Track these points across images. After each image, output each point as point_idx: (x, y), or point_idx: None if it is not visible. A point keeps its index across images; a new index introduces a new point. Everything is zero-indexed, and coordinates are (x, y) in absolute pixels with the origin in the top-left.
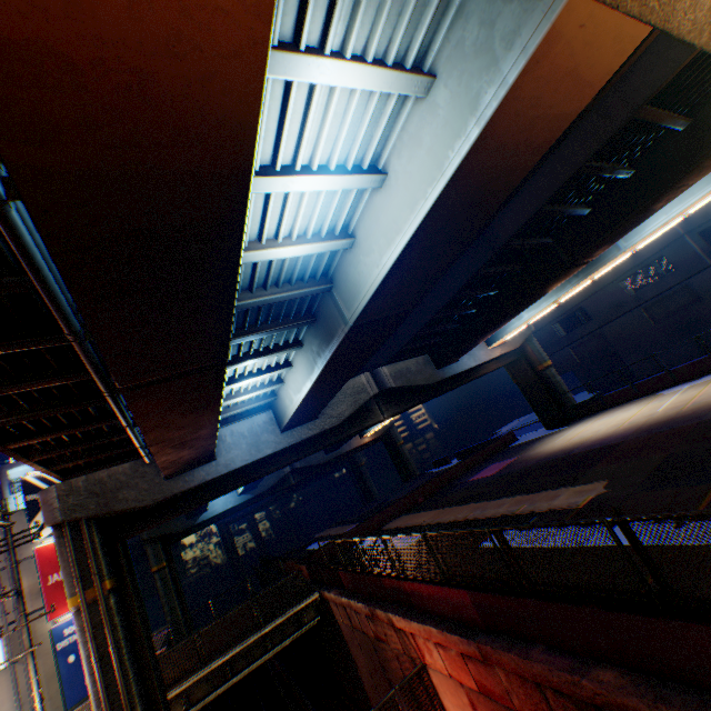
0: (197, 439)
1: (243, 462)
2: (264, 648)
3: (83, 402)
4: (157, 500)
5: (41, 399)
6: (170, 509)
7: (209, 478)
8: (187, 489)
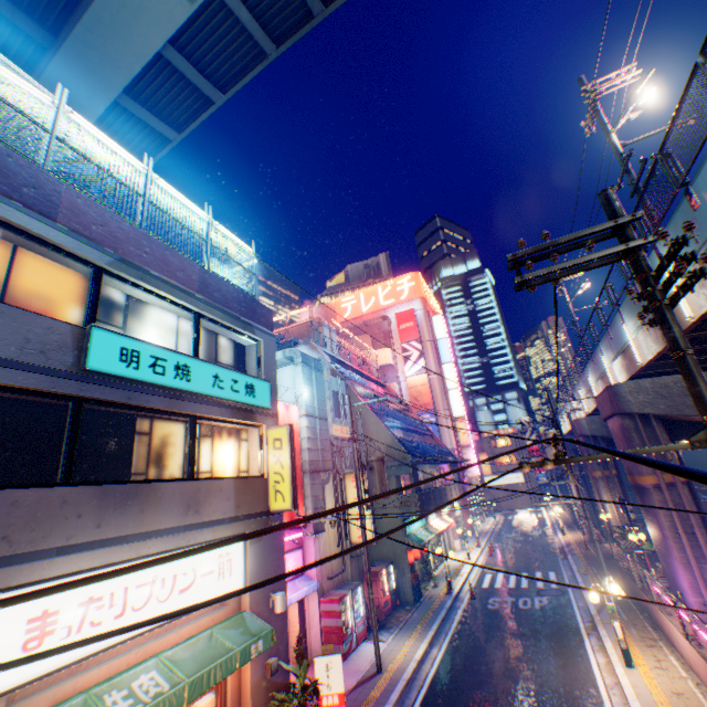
0: None
1: None
2: None
3: None
4: None
5: None
6: None
7: None
8: None
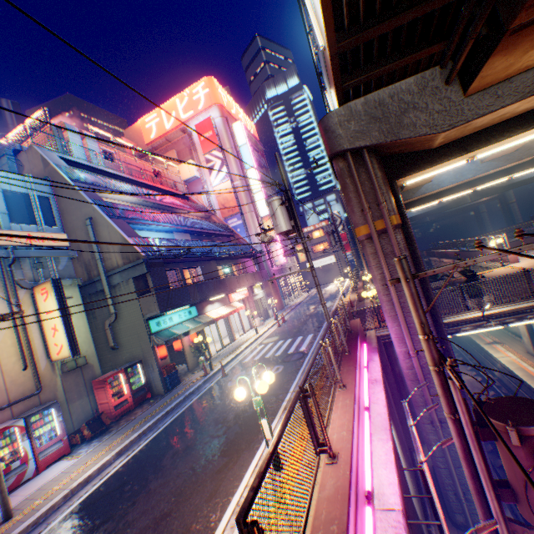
0: None
1: None
2: None
3: None
4: None
5: None
6: None
7: None
8: None
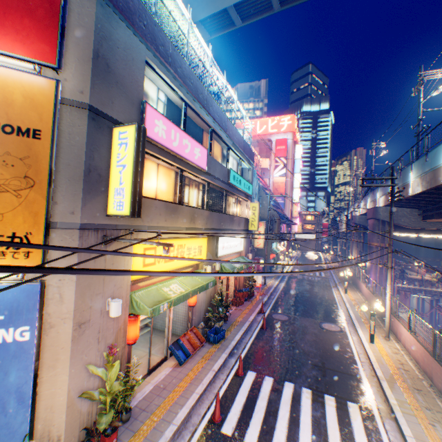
0: None
1: None
2: None
3: None
4: None
5: None
6: None
7: None
8: None
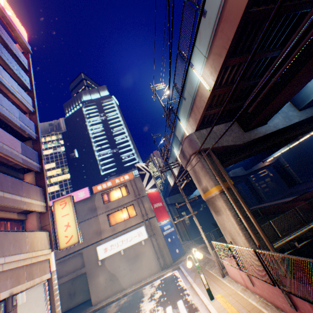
0: (310, 73)
1: (283, 126)
2: (295, 241)
3: (297, 3)
4: (243, 142)
5: (271, 2)
6: (240, 153)
7: (267, 132)
8: (257, 137)
